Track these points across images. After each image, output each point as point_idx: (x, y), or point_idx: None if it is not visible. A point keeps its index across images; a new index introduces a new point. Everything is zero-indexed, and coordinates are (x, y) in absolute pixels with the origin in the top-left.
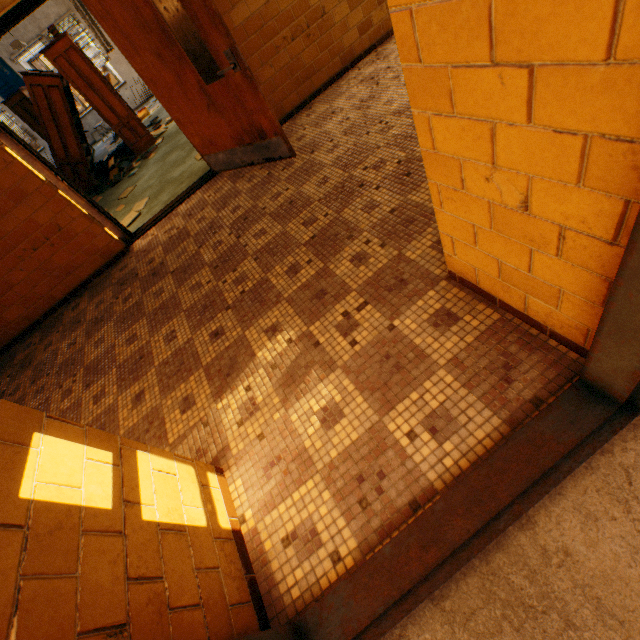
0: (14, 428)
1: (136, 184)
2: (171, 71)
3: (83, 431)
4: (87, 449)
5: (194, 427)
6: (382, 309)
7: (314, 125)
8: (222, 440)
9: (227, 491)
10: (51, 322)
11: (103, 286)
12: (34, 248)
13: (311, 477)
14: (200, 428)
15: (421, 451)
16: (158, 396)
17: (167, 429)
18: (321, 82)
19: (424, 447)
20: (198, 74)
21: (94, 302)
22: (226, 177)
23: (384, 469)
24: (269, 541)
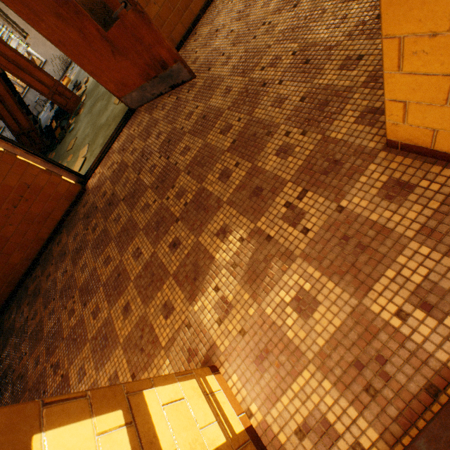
0: (6, 446)
1: (76, 136)
2: (73, 28)
3: (86, 400)
4: (95, 421)
5: (179, 330)
6: (324, 193)
7: (203, 46)
8: (207, 339)
9: (227, 388)
10: (45, 257)
11: (74, 222)
12: (14, 206)
13: (304, 367)
14: (185, 330)
15: (419, 330)
16: (141, 306)
17: (157, 334)
18: (198, 8)
19: (421, 326)
20: (96, 23)
21: (71, 236)
22: (143, 111)
23: (382, 353)
24: (282, 434)
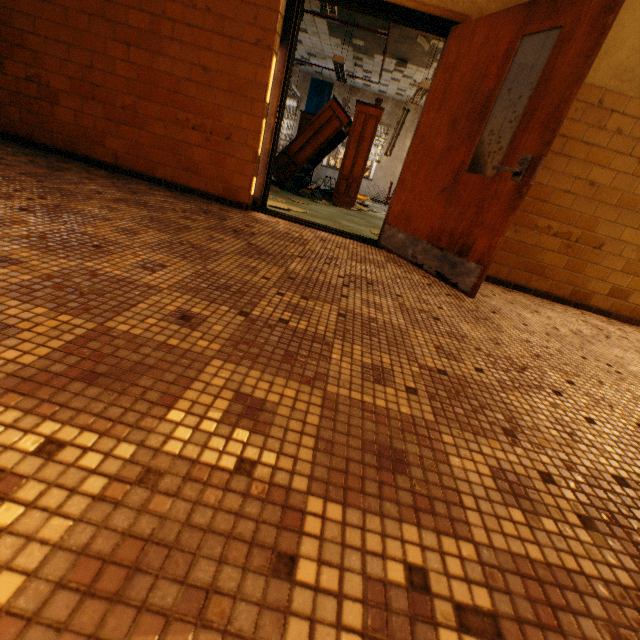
0: None
1: (310, 204)
2: (449, 140)
3: None
4: None
5: None
6: None
7: (507, 301)
8: None
9: None
10: (125, 178)
11: (193, 201)
12: (195, 126)
13: None
14: None
15: None
16: (5, 283)
17: None
18: (538, 286)
19: None
20: (470, 158)
21: (168, 198)
22: (384, 254)
23: None
24: None
